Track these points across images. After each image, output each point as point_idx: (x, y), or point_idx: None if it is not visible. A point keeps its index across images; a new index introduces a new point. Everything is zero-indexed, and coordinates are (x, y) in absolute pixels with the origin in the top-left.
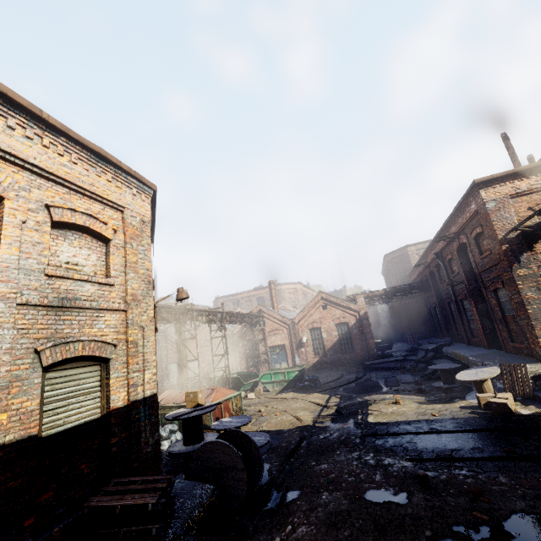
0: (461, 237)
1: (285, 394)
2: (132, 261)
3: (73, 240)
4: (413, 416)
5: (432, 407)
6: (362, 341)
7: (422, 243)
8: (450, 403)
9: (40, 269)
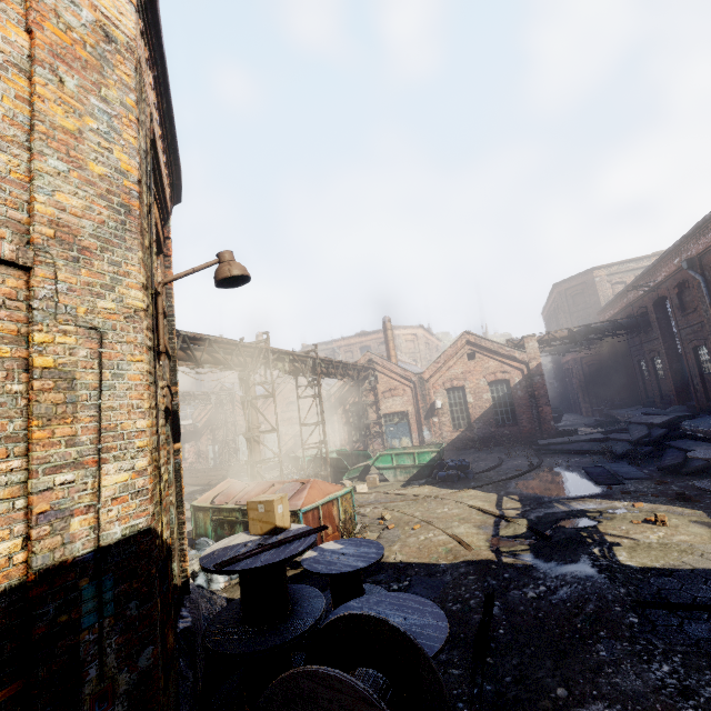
0: None
1: (417, 488)
2: (57, 124)
3: None
4: None
5: None
6: (530, 409)
7: (618, 263)
8: None
9: None
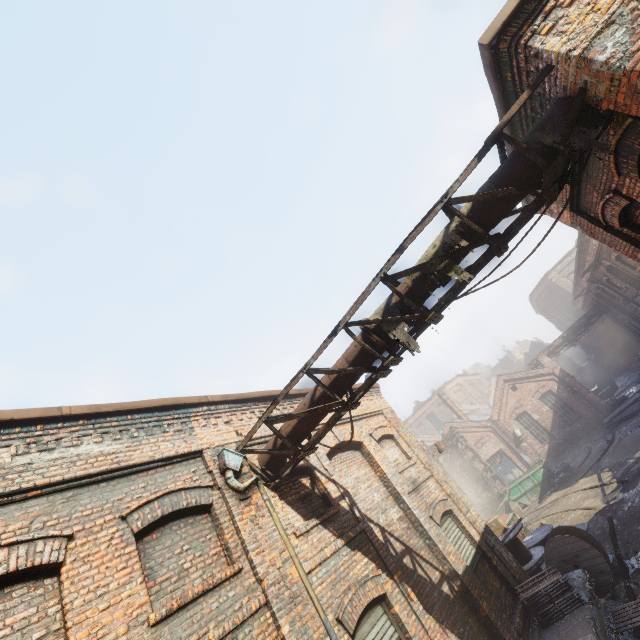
0: (602, 262)
1: (548, 498)
2: (408, 441)
3: (385, 446)
4: None
5: None
6: (580, 401)
7: (558, 263)
8: None
9: (395, 471)
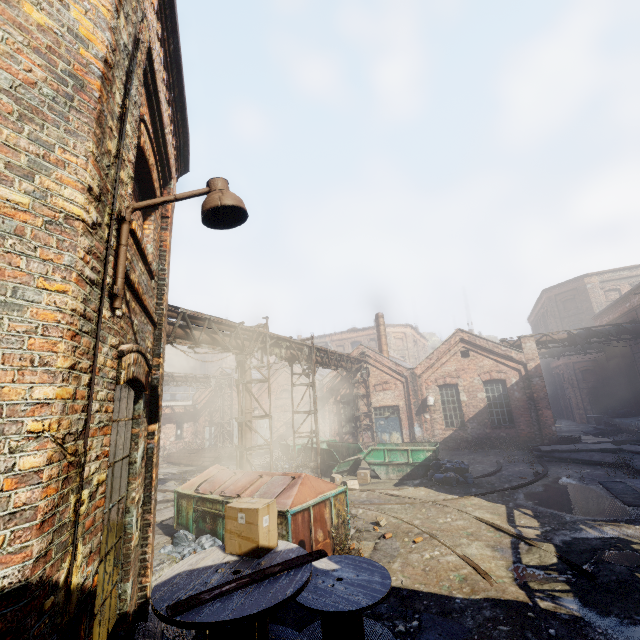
0: None
1: (412, 489)
2: None
3: None
4: None
5: None
6: (529, 412)
7: (610, 271)
8: None
9: None
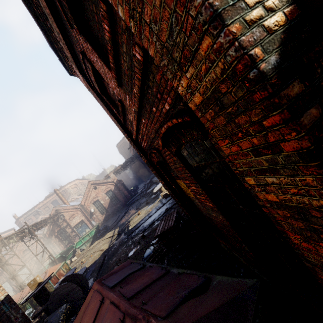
0: None
1: (93, 244)
2: None
3: None
4: (144, 216)
5: (150, 208)
6: (121, 194)
7: None
8: (155, 202)
9: None
